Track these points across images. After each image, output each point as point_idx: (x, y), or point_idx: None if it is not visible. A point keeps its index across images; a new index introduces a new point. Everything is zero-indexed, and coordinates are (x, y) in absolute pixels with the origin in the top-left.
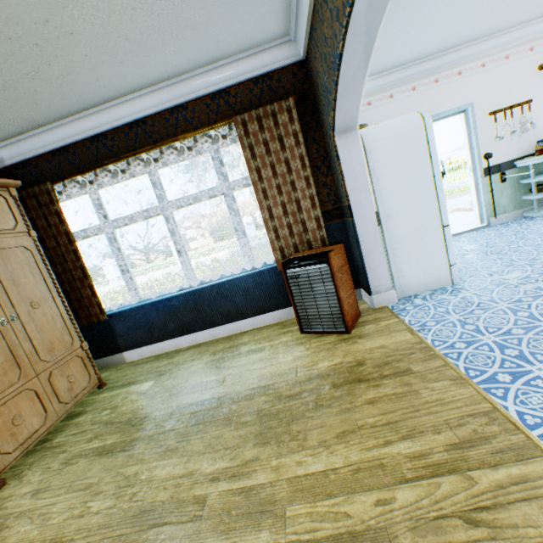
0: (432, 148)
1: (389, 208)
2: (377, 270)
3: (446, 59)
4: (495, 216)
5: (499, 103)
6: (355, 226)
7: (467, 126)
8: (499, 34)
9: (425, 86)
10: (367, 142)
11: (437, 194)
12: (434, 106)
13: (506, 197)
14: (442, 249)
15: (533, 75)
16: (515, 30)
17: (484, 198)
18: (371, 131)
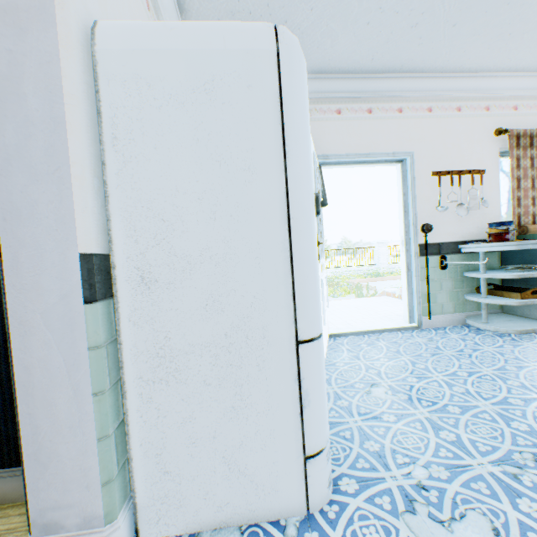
0: (292, 116)
1: (151, 254)
2: (65, 449)
3: (385, 86)
4: (429, 315)
5: (446, 163)
6: (5, 288)
7: (404, 182)
8: (452, 75)
9: (355, 112)
10: (108, 47)
11: (292, 246)
12: (364, 142)
13: (446, 291)
14: (290, 404)
15: (488, 139)
16: (471, 76)
17: (417, 285)
18: (129, 24)
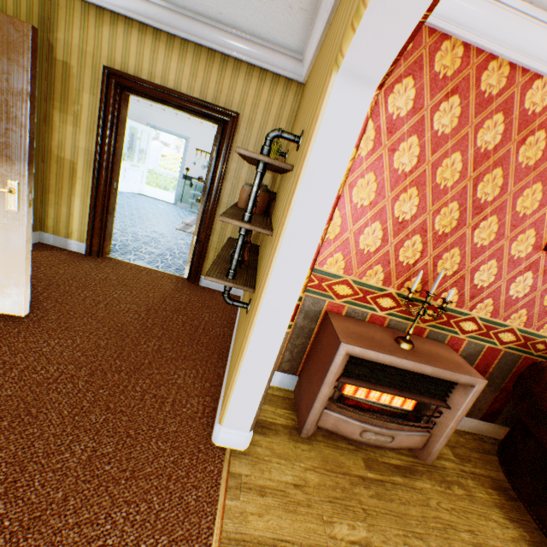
0: None
1: None
2: None
3: None
4: (181, 202)
5: (203, 147)
6: None
7: (186, 148)
8: None
9: (171, 113)
10: None
11: None
12: (172, 126)
13: (191, 196)
14: None
15: None
16: None
17: (179, 189)
18: None
